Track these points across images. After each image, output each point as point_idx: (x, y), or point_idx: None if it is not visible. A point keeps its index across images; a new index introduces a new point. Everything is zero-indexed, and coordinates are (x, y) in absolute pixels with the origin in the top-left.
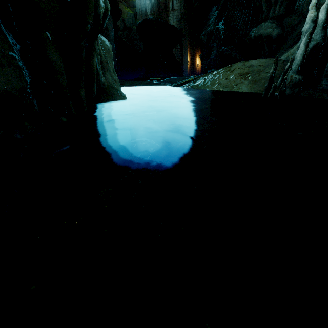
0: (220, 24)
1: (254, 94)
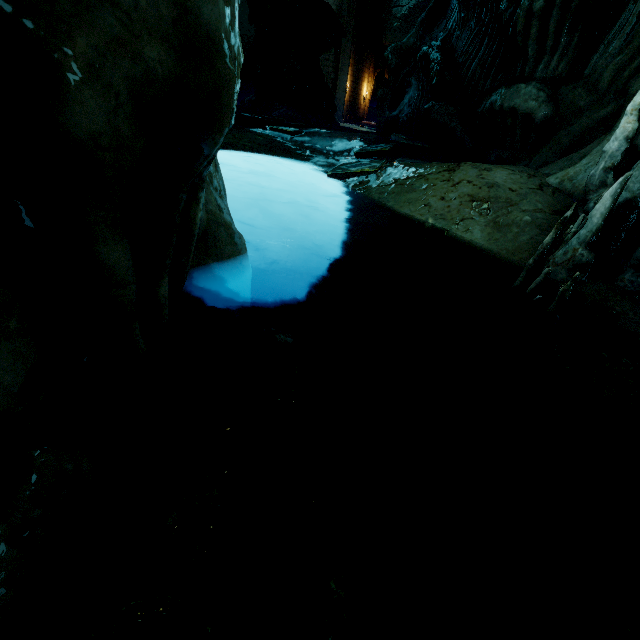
0: (433, 46)
1: (496, 254)
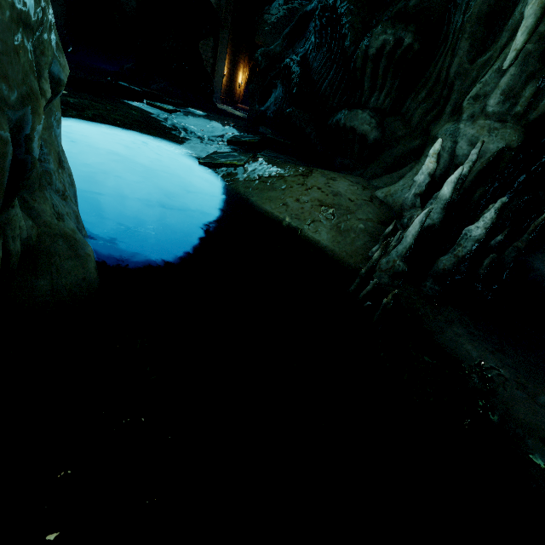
0: (294, 60)
1: (338, 255)
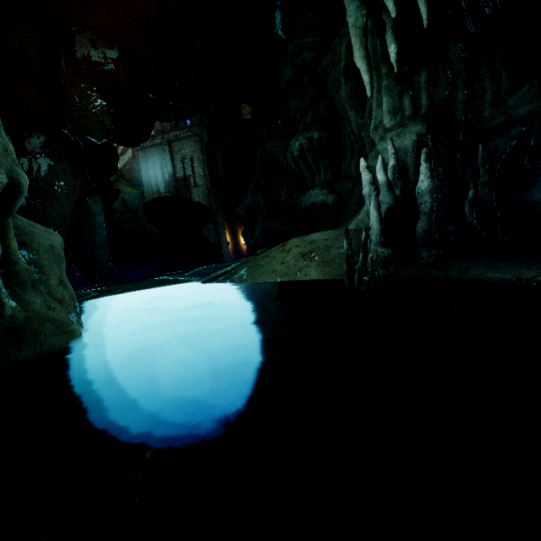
0: (258, 196)
1: (331, 281)
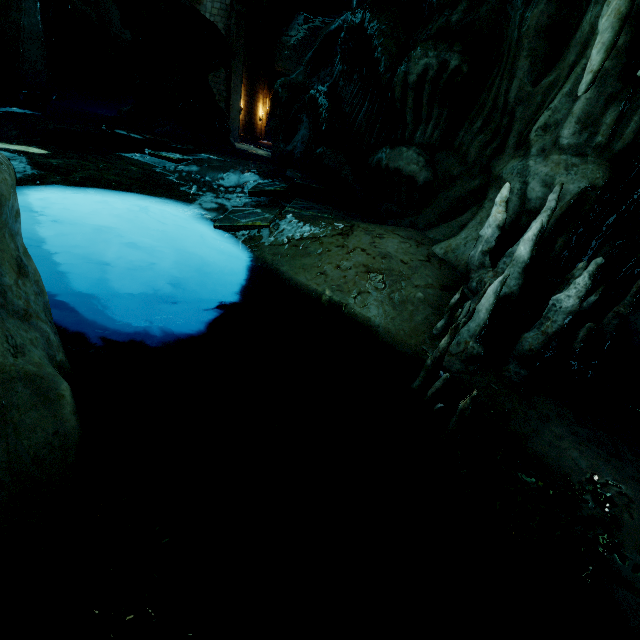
0: (320, 91)
1: (394, 335)
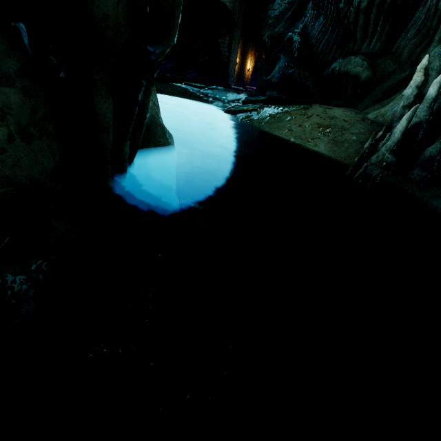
0: (295, 32)
1: (334, 159)
